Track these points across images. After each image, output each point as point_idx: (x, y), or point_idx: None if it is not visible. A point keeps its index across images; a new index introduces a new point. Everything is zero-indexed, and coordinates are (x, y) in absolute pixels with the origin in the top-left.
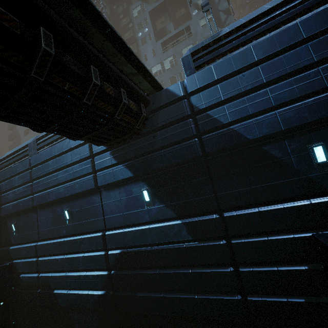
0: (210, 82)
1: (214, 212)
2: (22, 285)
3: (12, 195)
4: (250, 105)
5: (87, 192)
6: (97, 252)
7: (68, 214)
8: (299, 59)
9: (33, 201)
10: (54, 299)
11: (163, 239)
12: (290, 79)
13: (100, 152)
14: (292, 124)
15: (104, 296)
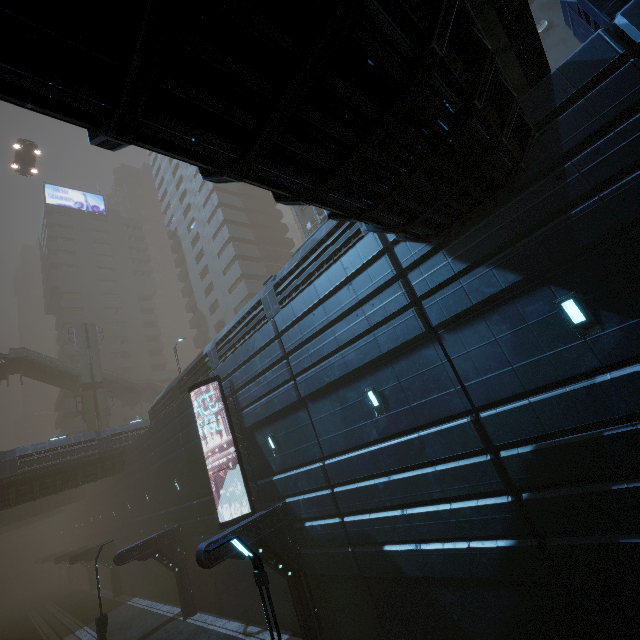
0: None
1: None
2: (314, 541)
3: (257, 389)
4: None
5: (406, 347)
6: (469, 459)
7: (375, 397)
8: None
9: (296, 390)
10: (389, 562)
11: None
12: None
13: (418, 261)
14: None
15: (519, 551)
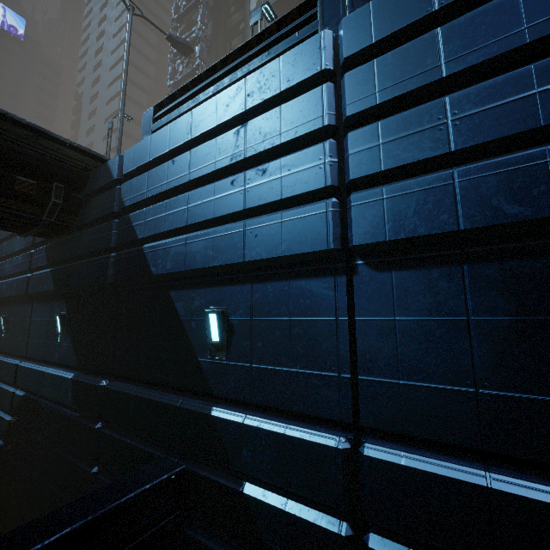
0: (143, 164)
1: (115, 376)
2: None
3: None
4: (166, 217)
5: (24, 298)
6: (10, 387)
7: (3, 323)
8: (230, 148)
9: None
10: None
11: (54, 395)
12: (213, 183)
13: (41, 244)
14: (195, 265)
15: (1, 450)
